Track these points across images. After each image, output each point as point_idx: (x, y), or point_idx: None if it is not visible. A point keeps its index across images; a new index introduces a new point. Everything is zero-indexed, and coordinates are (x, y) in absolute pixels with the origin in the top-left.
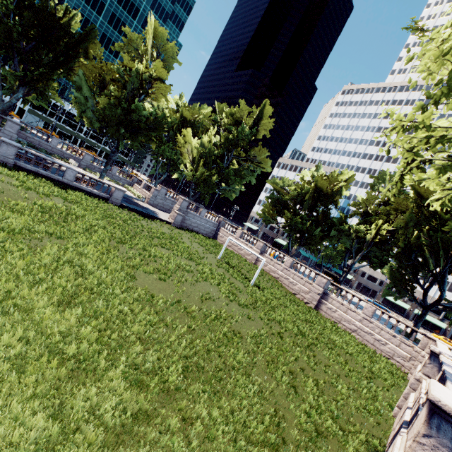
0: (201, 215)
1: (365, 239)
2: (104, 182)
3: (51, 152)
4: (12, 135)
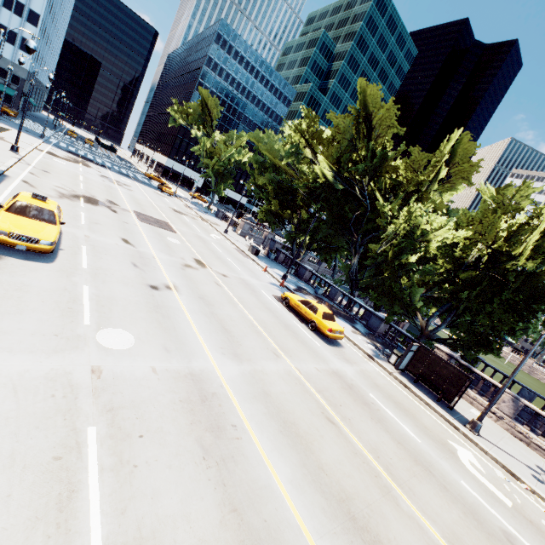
0: None
1: None
2: None
3: None
4: None
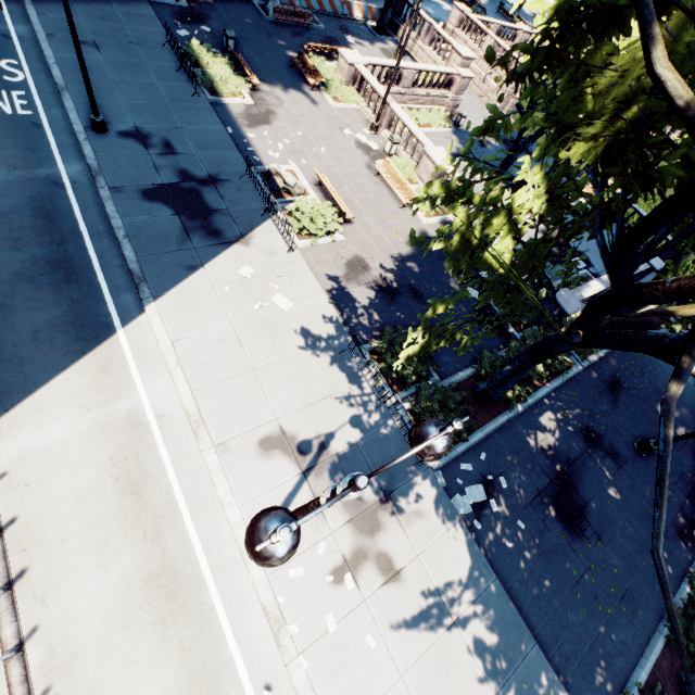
0: None
1: None
2: None
3: None
4: None
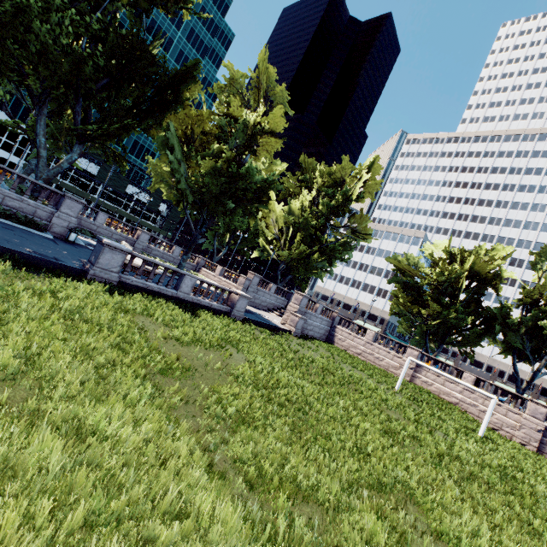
0: (317, 313)
1: (539, 335)
2: (226, 288)
3: (95, 233)
4: (70, 219)
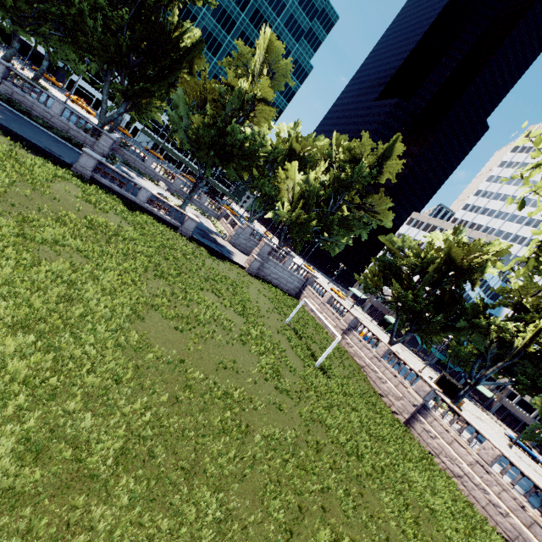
0: (285, 266)
1: (512, 345)
2: (177, 208)
3: (144, 172)
4: (105, 149)
